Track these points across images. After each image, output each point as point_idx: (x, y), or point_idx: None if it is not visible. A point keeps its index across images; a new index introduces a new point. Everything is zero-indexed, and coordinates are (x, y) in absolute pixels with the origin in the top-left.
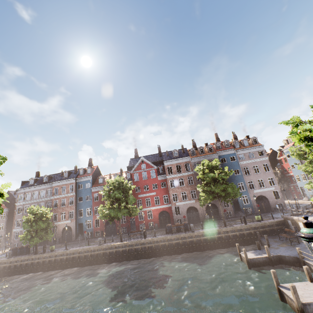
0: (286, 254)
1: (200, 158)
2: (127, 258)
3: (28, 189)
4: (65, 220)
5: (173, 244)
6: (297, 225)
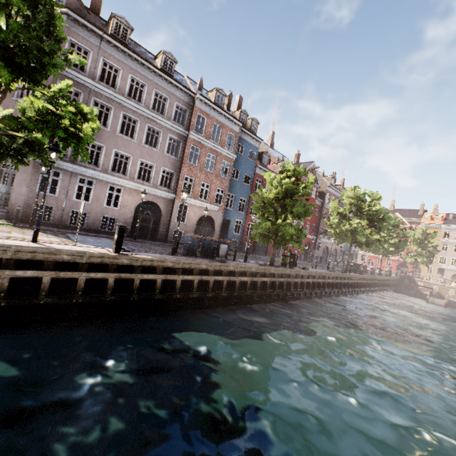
0: (448, 301)
1: None
2: (356, 293)
3: (115, 50)
4: (208, 202)
5: (375, 284)
6: (414, 283)
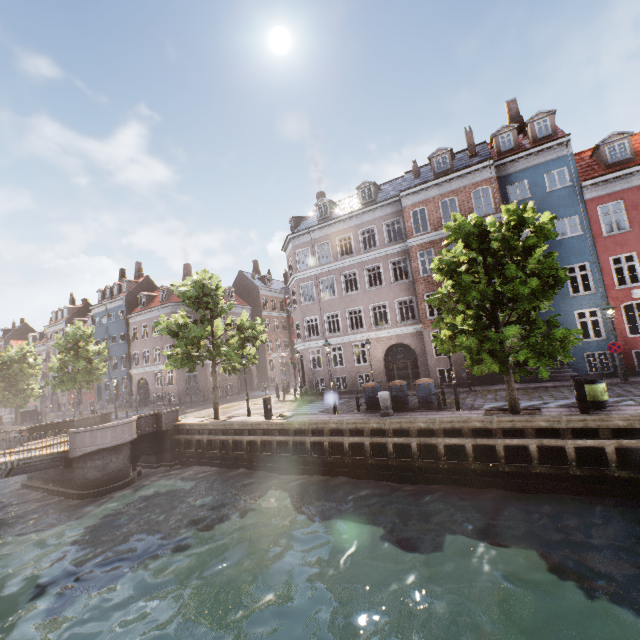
0: None
1: None
2: None
3: (320, 232)
4: None
5: None
6: None
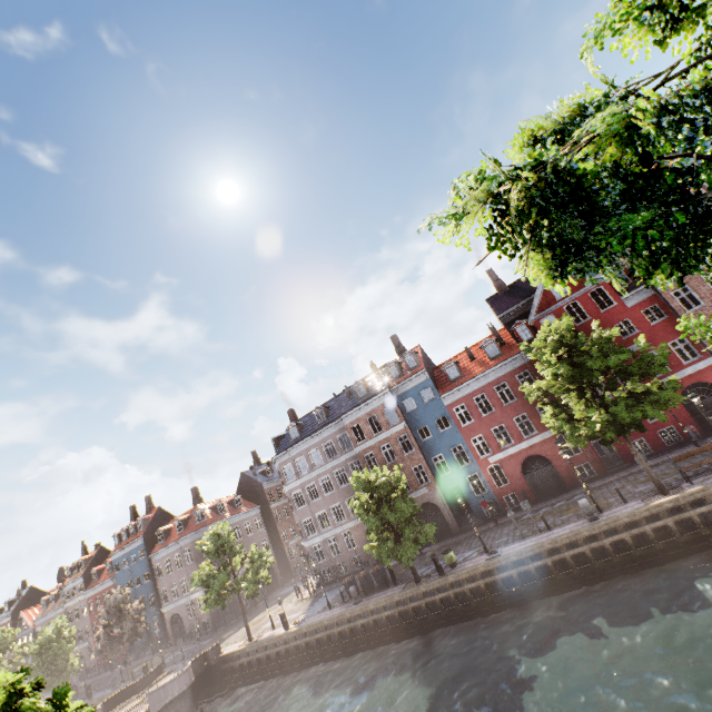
0: None
1: None
2: None
3: (295, 450)
4: (412, 491)
5: None
6: None
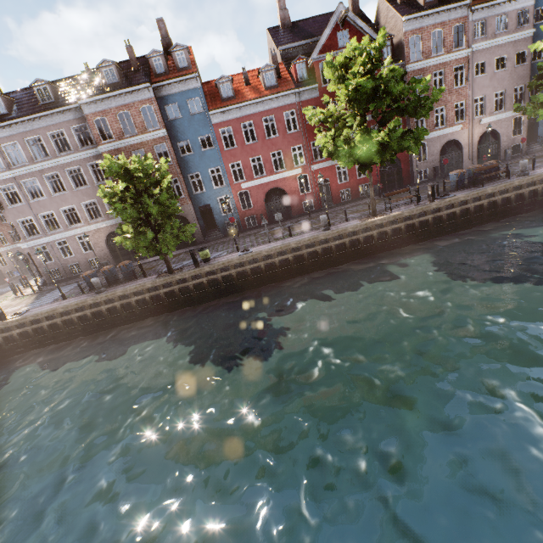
0: None
1: (493, 6)
2: (401, 244)
3: (2, 131)
4: None
5: (497, 202)
6: None
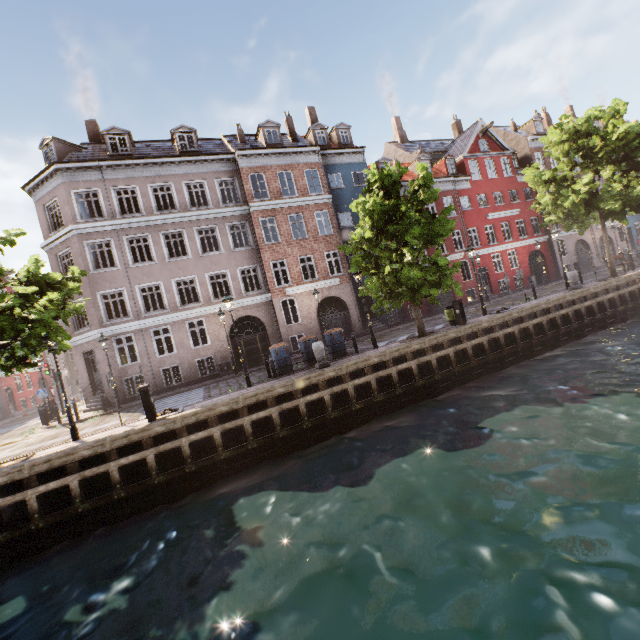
0: None
1: None
2: None
3: (120, 171)
4: (319, 279)
5: None
6: None
